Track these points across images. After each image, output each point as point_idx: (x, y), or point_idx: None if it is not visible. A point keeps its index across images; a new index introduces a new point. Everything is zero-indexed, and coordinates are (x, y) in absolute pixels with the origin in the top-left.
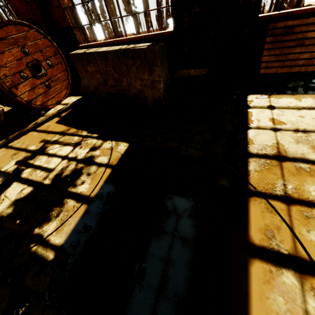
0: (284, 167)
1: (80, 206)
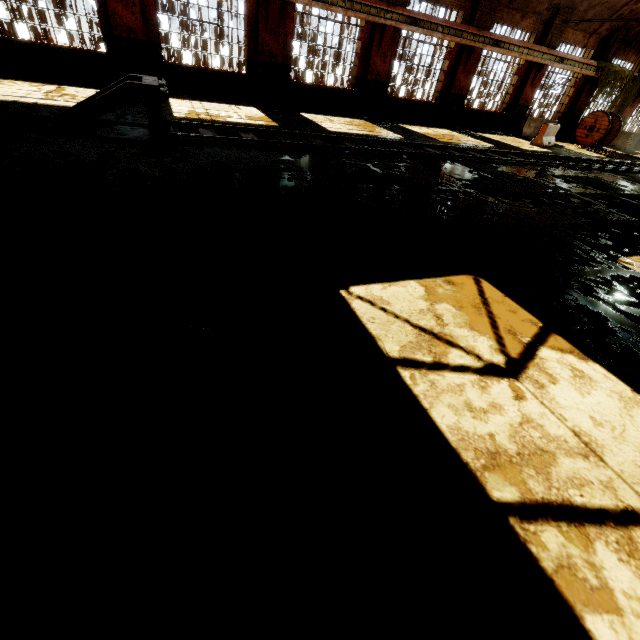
0: None
1: None
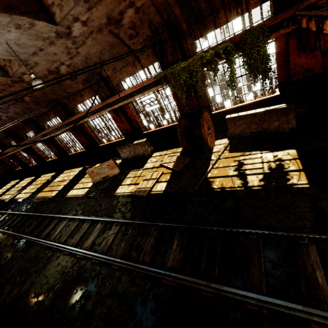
0: None
1: (300, 172)
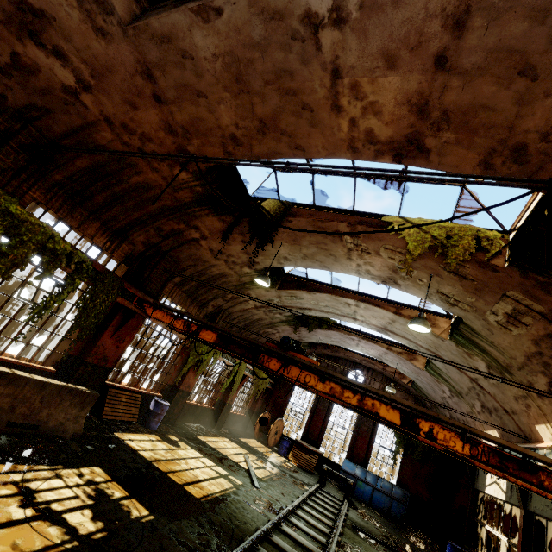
0: (162, 463)
1: (132, 500)
